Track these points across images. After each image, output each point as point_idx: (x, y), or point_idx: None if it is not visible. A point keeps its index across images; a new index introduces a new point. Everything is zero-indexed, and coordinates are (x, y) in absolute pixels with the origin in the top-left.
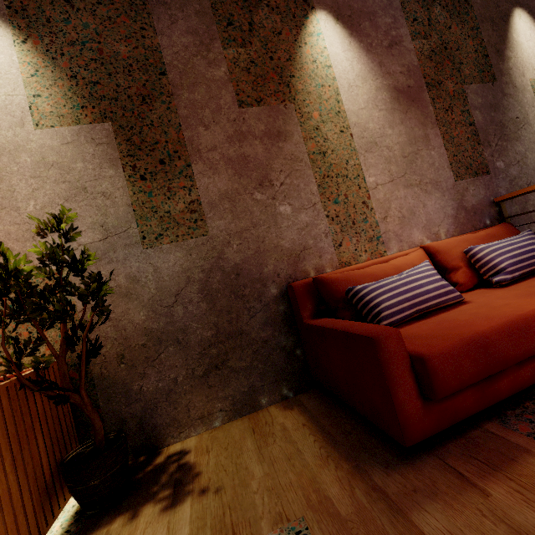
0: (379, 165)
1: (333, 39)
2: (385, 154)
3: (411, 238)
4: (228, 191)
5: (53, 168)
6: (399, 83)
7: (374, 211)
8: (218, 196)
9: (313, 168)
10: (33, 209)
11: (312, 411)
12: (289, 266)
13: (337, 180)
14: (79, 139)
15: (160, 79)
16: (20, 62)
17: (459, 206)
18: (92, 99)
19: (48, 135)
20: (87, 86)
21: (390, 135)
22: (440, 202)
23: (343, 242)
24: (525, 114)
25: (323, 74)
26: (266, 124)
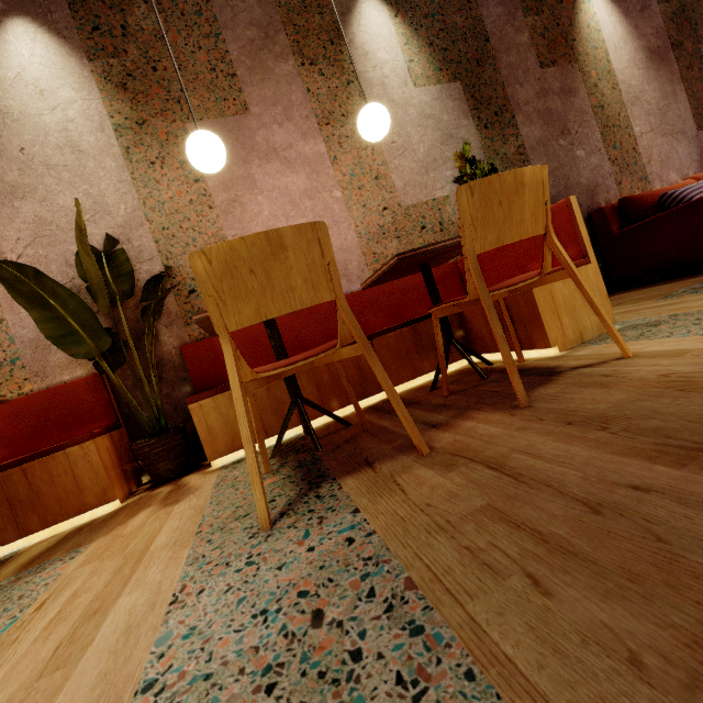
0: (642, 117)
1: (600, 6)
2: (645, 107)
3: (669, 179)
4: (541, 138)
5: (430, 119)
6: (651, 44)
7: (641, 156)
8: (535, 142)
9: (596, 119)
10: (423, 151)
11: (633, 290)
12: (587, 199)
13: (613, 130)
14: (442, 96)
15: (486, 45)
16: (396, 33)
17: (701, 152)
18: (445, 63)
19: (422, 93)
20: (440, 52)
21: (648, 90)
22: (687, 149)
23: (622, 181)
24: None
25: (595, 38)
26: (560, 83)
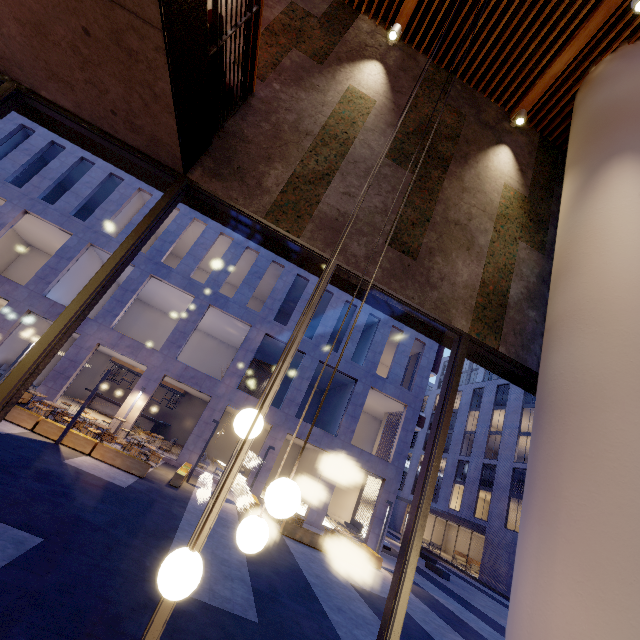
0: None
1: None
2: None
3: None
4: None
5: None
6: None
7: None
8: None
9: None
10: None
11: None
12: None
13: None
14: None
15: None
16: None
17: None
18: None
19: None
20: None
21: None
22: None
23: None
24: (327, 90)
25: None
26: None
